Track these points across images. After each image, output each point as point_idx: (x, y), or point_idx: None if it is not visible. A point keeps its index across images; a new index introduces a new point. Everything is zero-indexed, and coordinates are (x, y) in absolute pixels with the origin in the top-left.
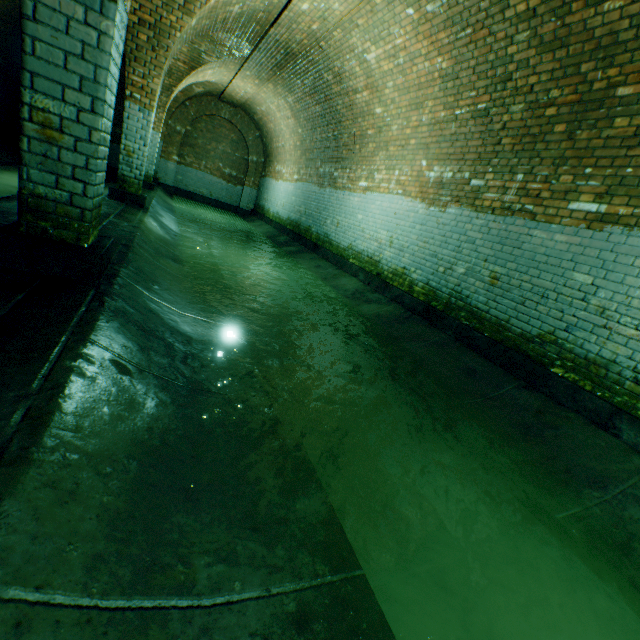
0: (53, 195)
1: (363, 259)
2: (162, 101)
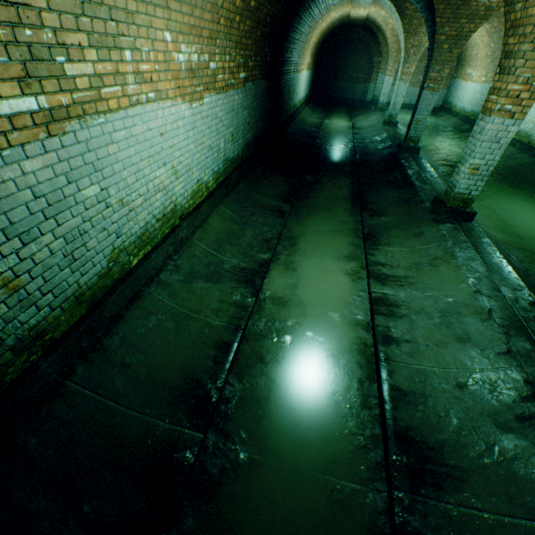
0: (413, 136)
1: (520, 135)
2: (397, 58)
